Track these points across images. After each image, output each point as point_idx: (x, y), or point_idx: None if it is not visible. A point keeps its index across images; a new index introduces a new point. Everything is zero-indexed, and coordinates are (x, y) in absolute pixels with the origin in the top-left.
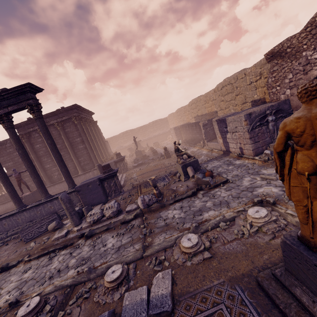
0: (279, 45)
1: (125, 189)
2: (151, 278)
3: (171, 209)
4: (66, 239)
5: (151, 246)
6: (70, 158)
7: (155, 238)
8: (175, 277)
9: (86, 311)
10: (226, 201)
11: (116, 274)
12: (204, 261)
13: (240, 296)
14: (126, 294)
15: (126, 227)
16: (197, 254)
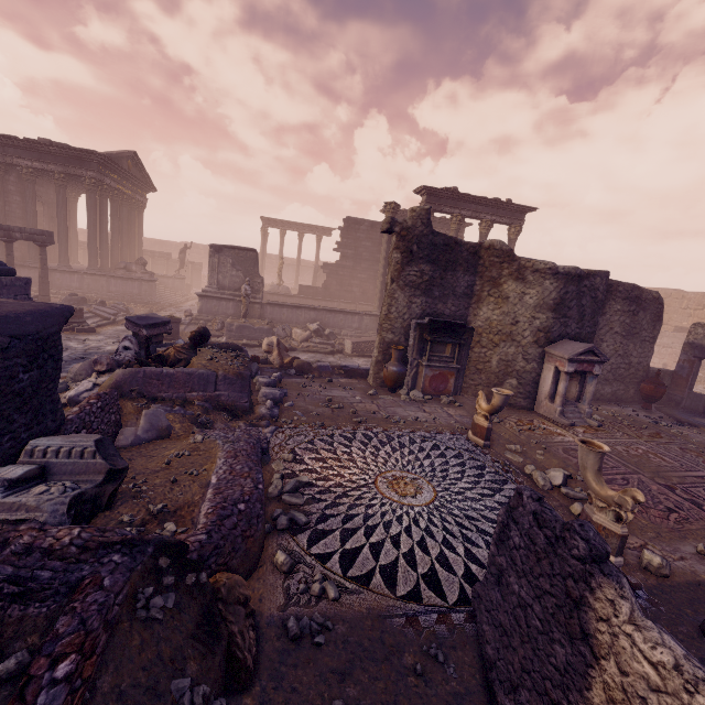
0: None
1: None
2: None
3: None
4: None
5: None
6: None
7: None
8: None
9: None
10: None
11: None
12: None
13: None
14: None
15: None
16: None
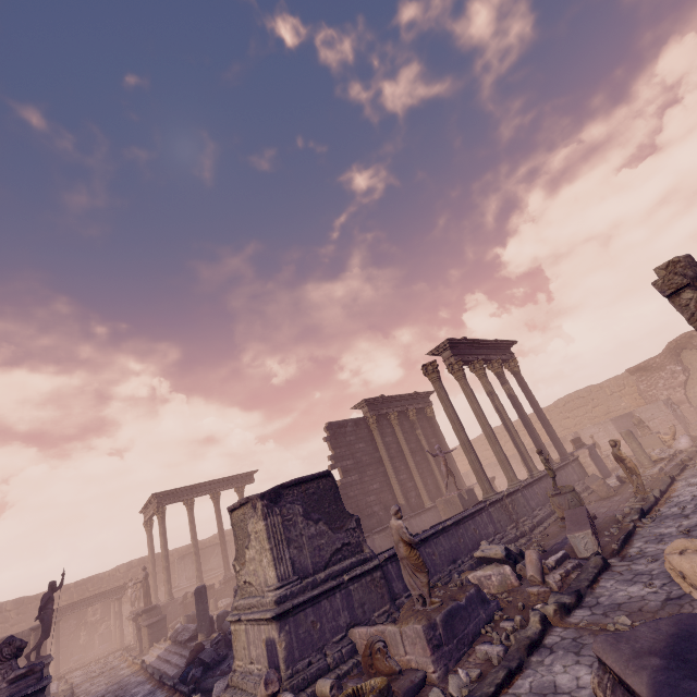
0: (644, 362)
1: None
2: None
3: None
4: (671, 468)
5: None
6: (428, 468)
7: None
8: None
9: None
10: None
11: None
12: None
13: None
14: None
15: None
16: None
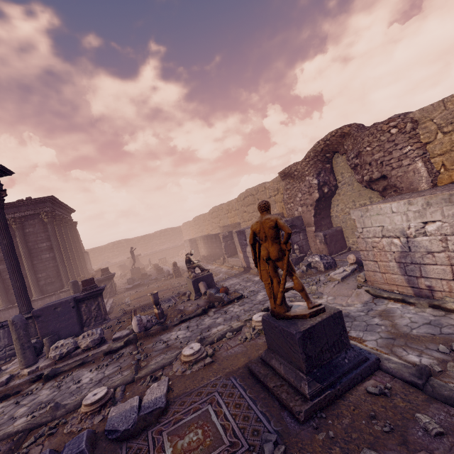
0: (288, 168)
1: (111, 317)
2: (144, 393)
3: (175, 330)
4: (7, 388)
5: (146, 367)
6: (23, 272)
7: (152, 361)
8: (172, 386)
9: (52, 444)
10: (237, 315)
11: (99, 395)
12: (205, 366)
13: (233, 383)
14: (112, 408)
15: (111, 357)
16: (198, 362)
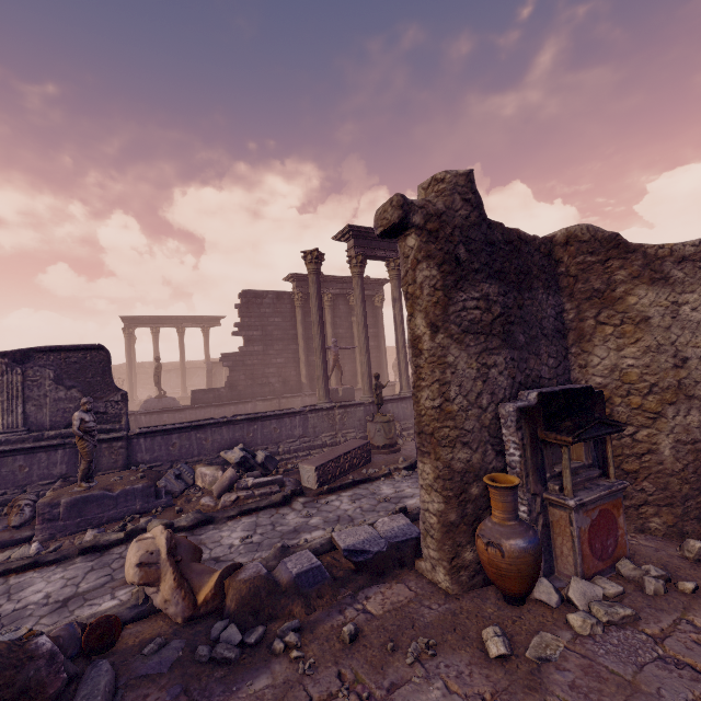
0: None
1: None
2: None
3: None
4: None
5: None
6: (351, 356)
7: None
8: None
9: None
10: None
11: None
12: None
13: None
14: None
15: None
16: None
